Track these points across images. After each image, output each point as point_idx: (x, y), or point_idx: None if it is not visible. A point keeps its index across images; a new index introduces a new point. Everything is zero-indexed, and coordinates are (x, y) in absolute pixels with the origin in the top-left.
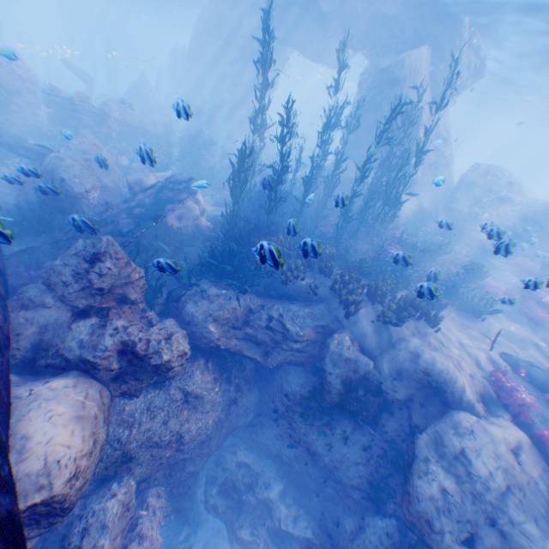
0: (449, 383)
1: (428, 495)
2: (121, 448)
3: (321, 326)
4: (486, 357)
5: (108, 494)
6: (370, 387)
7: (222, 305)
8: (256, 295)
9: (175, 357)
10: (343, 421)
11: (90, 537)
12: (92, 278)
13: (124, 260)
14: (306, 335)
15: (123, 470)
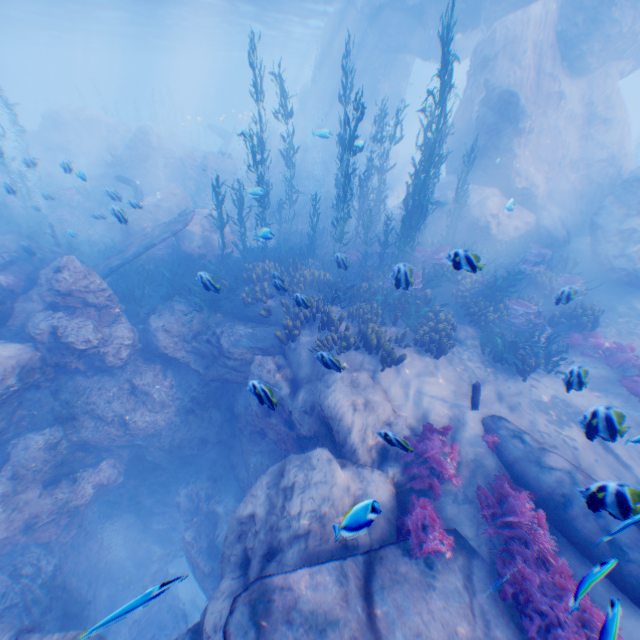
0: (337, 422)
1: (238, 514)
2: (68, 408)
3: (260, 348)
4: (452, 414)
5: (40, 431)
6: (286, 417)
7: (181, 320)
8: (224, 316)
9: (80, 341)
10: (274, 452)
11: (18, 450)
12: (54, 283)
13: (82, 272)
14: (241, 355)
15: (70, 426)
